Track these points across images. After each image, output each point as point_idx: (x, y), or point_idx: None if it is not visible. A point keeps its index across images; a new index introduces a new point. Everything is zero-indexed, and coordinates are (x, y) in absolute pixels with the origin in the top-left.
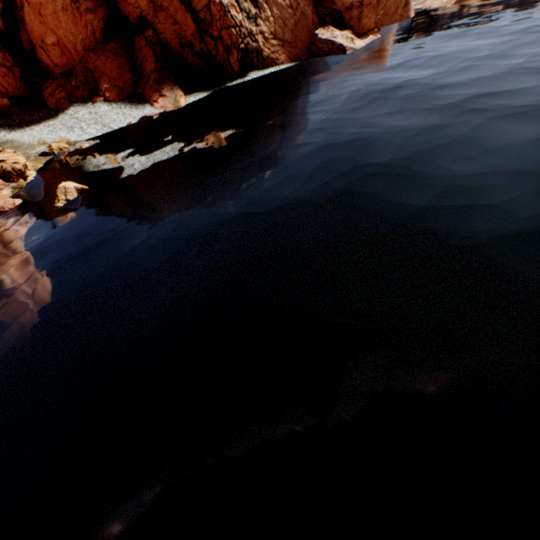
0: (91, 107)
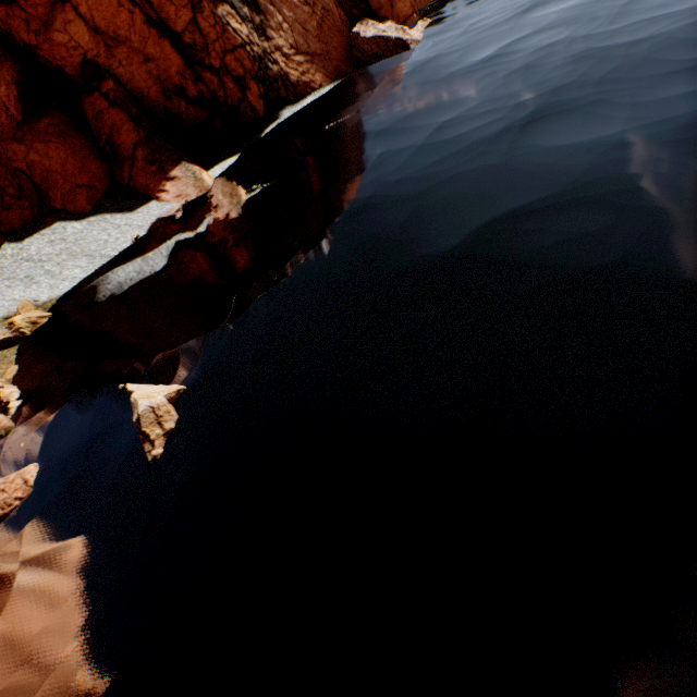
0: (47, 233)
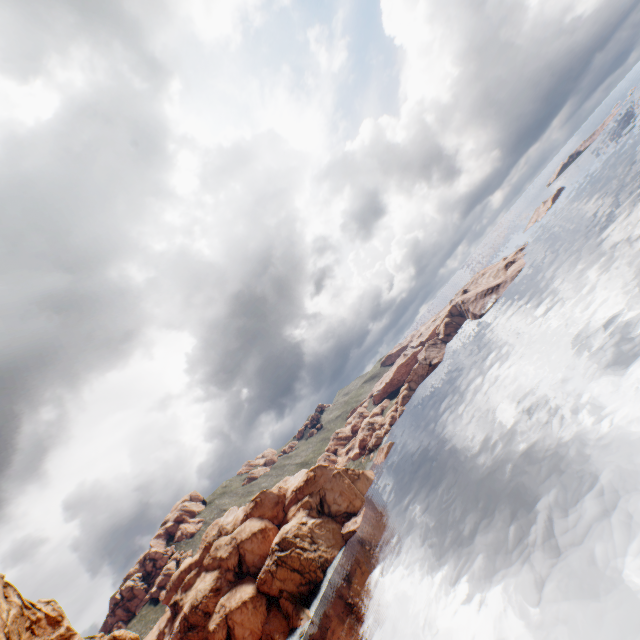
0: None
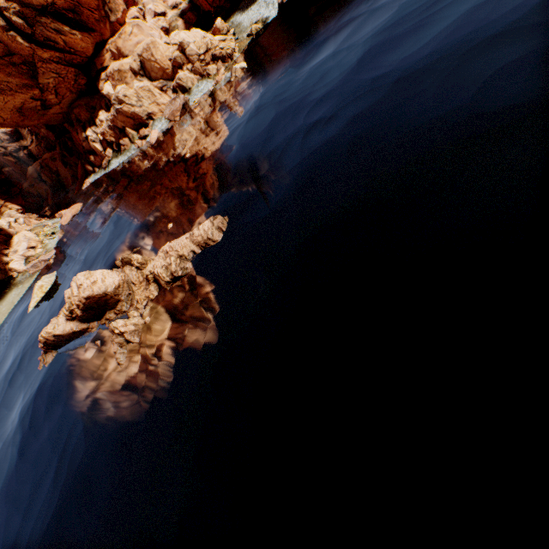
0: None
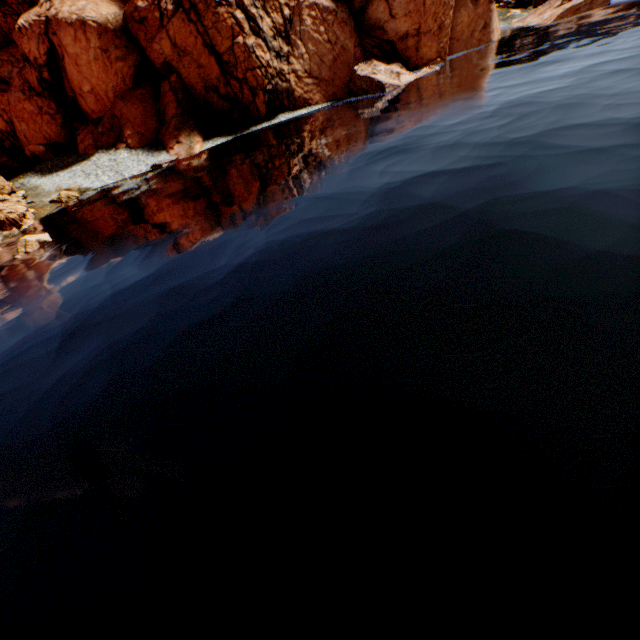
0: (113, 154)
